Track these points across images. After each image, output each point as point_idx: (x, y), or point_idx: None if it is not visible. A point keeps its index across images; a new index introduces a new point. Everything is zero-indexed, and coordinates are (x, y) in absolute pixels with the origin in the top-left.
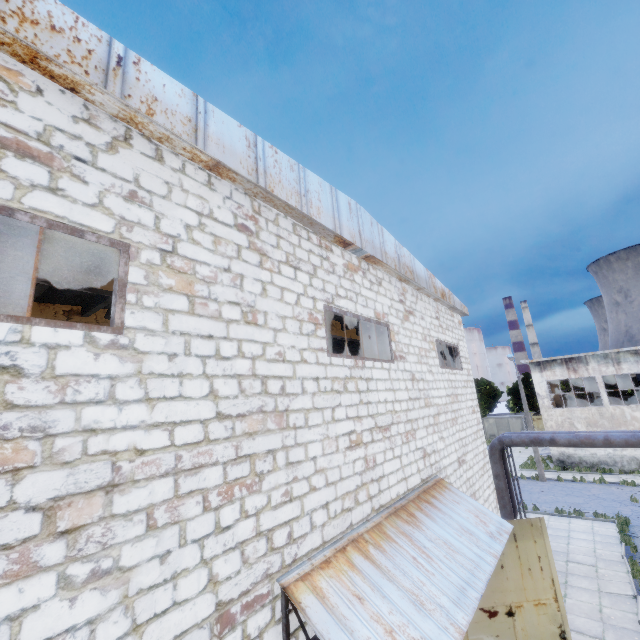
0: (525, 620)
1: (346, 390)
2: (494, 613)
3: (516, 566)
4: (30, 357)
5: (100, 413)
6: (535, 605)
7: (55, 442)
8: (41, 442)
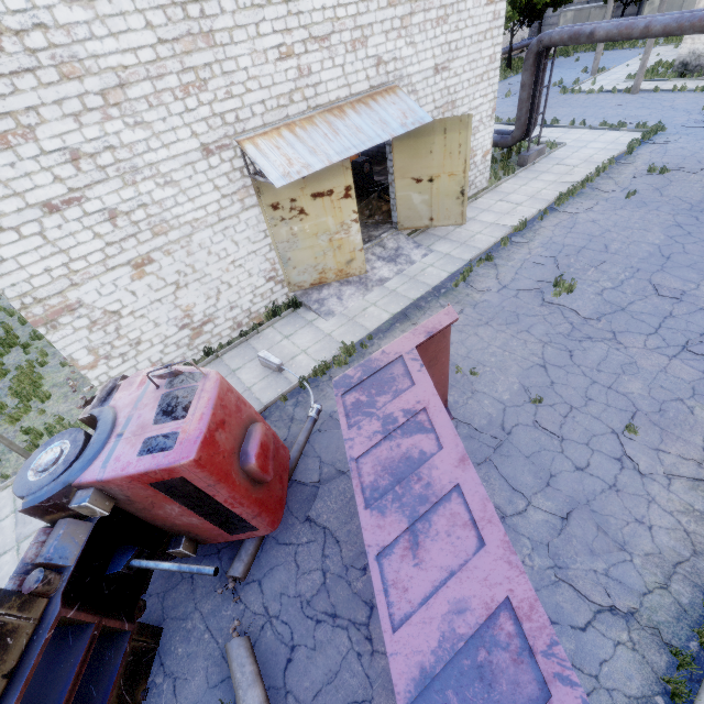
0: (440, 184)
1: (269, 3)
2: (420, 181)
3: (441, 152)
4: (44, 17)
5: (94, 46)
6: (449, 176)
7: (85, 64)
8: (79, 64)
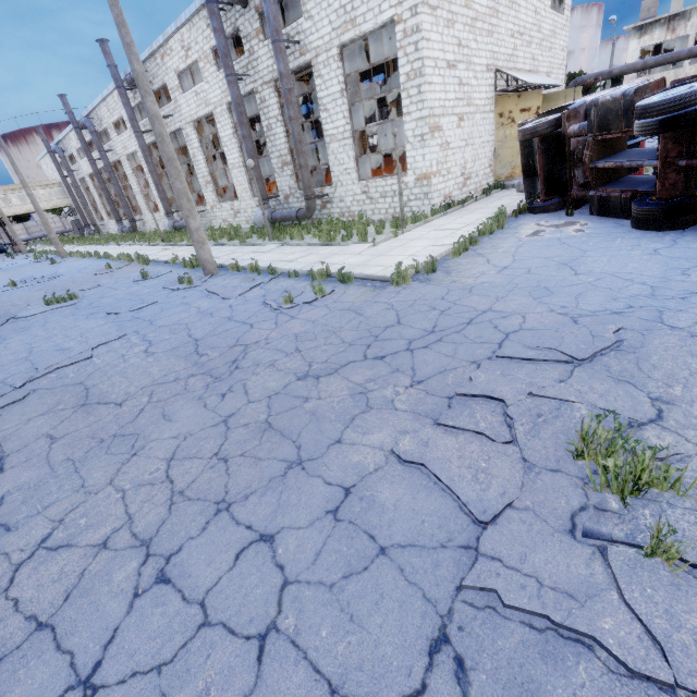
0: None
1: (512, 9)
2: None
3: None
4: None
5: None
6: None
7: (471, 3)
8: (470, 3)
